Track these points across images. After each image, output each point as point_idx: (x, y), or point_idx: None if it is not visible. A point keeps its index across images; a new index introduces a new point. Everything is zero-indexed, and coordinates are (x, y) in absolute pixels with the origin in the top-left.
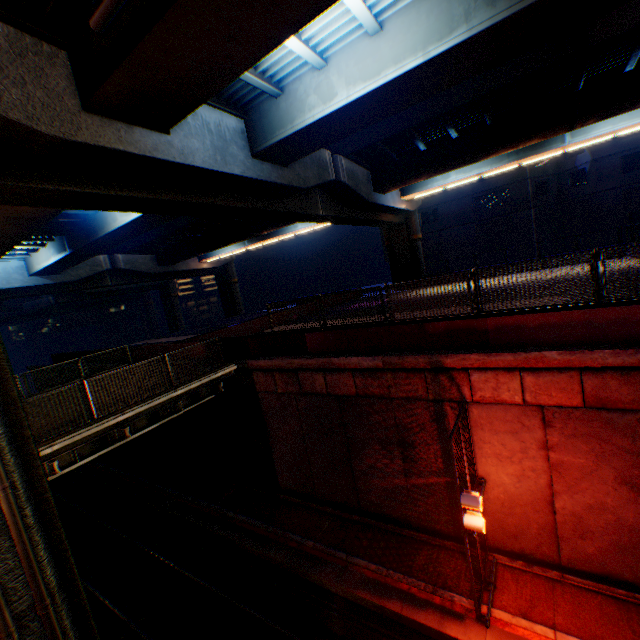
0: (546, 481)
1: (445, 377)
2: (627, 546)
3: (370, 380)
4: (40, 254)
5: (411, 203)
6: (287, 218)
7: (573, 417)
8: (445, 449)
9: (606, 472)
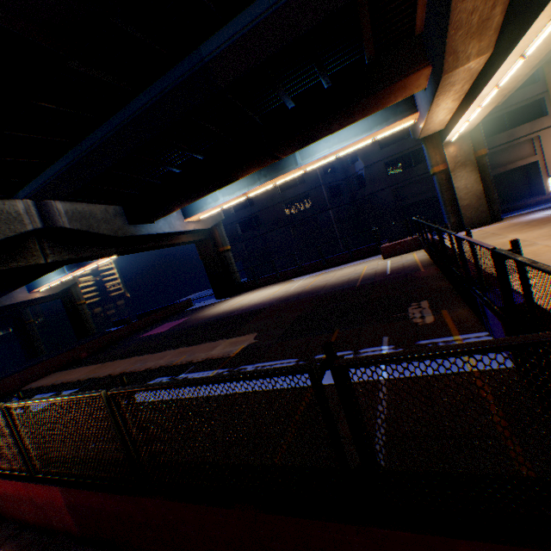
0: None
1: None
2: None
3: None
4: None
5: (206, 221)
6: None
7: None
8: None
9: None
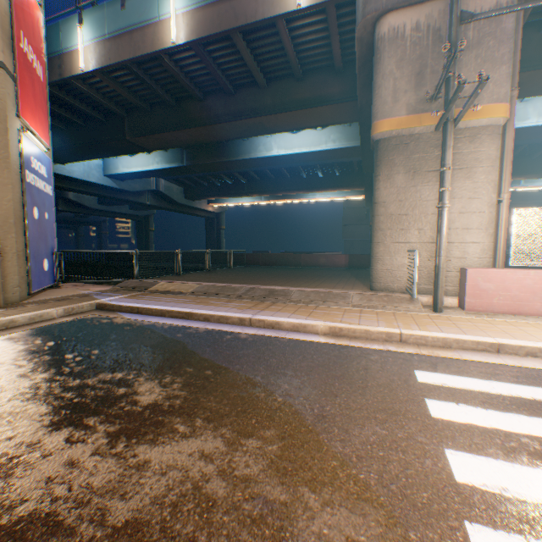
0: None
1: None
2: None
3: None
4: (134, 159)
5: None
6: None
7: None
8: None
9: None
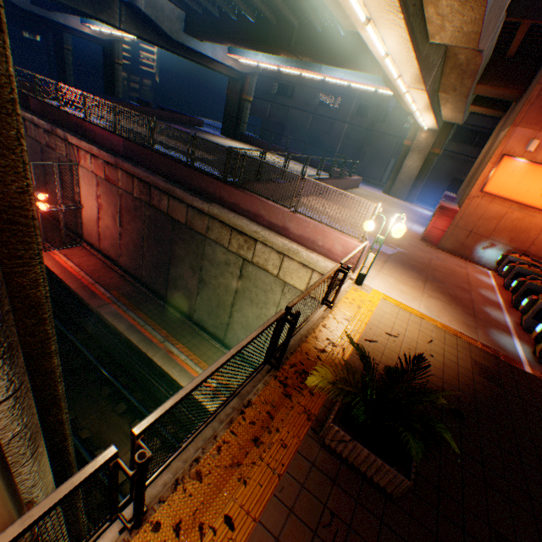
0: (99, 213)
1: (73, 149)
2: (115, 246)
3: (51, 139)
4: None
5: (244, 65)
6: (82, 14)
7: (104, 184)
8: (74, 188)
9: (111, 213)
